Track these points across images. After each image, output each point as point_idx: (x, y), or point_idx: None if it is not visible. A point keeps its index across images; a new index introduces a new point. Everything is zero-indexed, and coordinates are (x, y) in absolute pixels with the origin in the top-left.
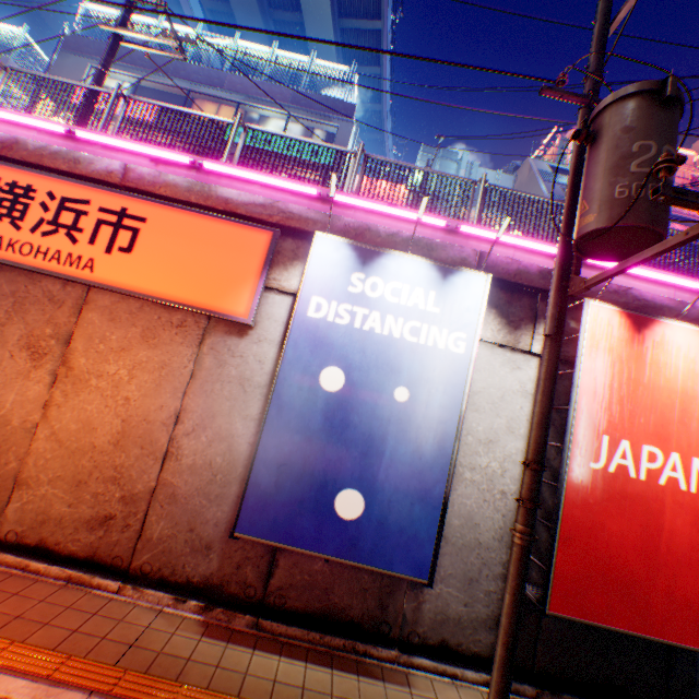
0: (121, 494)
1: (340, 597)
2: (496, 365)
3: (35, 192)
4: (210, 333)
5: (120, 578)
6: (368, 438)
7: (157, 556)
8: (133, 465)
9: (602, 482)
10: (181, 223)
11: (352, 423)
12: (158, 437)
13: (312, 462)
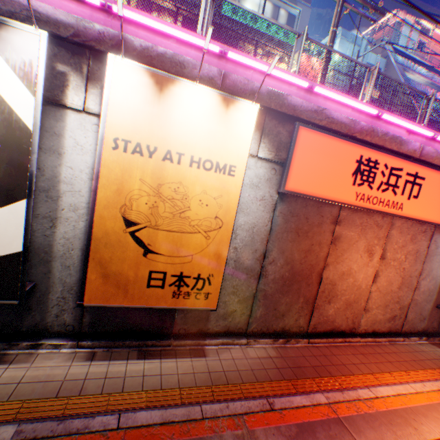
0: (398, 306)
1: None
2: None
3: (377, 164)
4: (433, 234)
5: (399, 336)
6: None
7: (408, 325)
8: (403, 295)
9: None
10: (436, 179)
11: None
12: (412, 282)
13: None
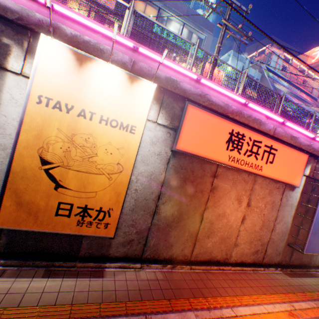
0: (260, 243)
1: (302, 259)
2: None
3: (244, 137)
4: (285, 190)
5: (261, 266)
6: None
7: (268, 258)
8: (263, 234)
9: None
10: (285, 151)
11: None
12: (270, 225)
13: None
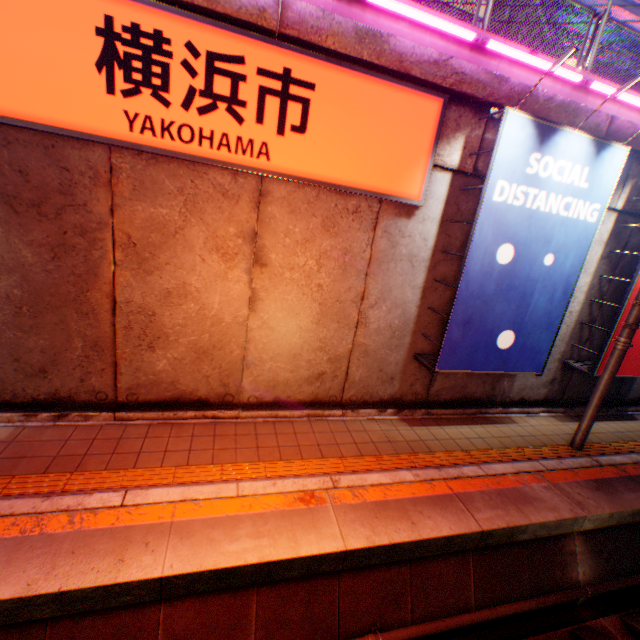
0: (327, 357)
1: (469, 389)
2: None
3: (166, 44)
4: (381, 217)
5: (338, 408)
6: (522, 295)
7: (359, 390)
8: (333, 337)
9: None
10: (351, 90)
11: (513, 286)
12: (349, 313)
13: (485, 318)
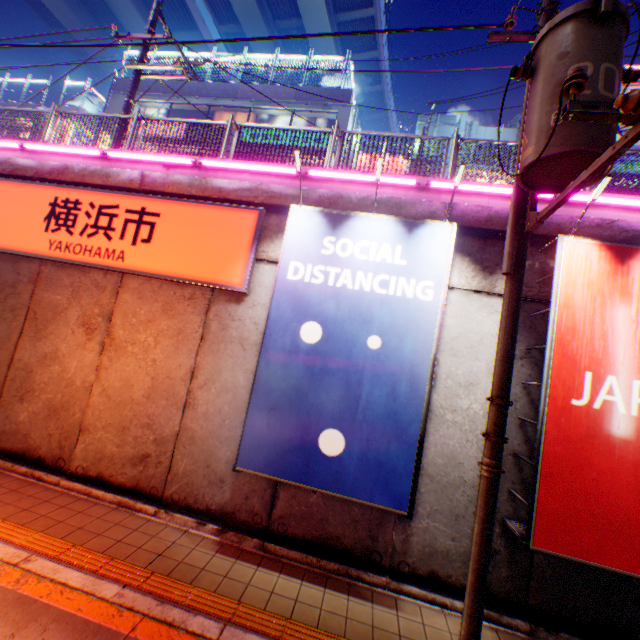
0: (154, 437)
1: (334, 527)
2: (472, 310)
3: (81, 205)
4: (214, 302)
5: (156, 504)
6: (345, 383)
7: (183, 487)
8: (162, 414)
9: (586, 419)
10: (186, 213)
11: (330, 370)
12: (179, 390)
13: (297, 406)
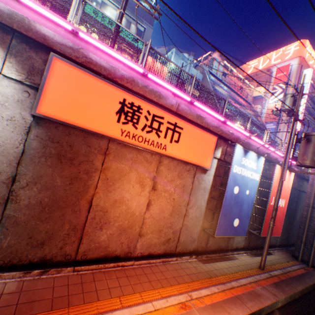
0: (172, 231)
1: (220, 243)
2: None
3: (141, 109)
4: (196, 173)
5: (174, 256)
6: (240, 205)
7: (182, 246)
8: (175, 221)
9: (271, 207)
10: (193, 131)
11: (238, 201)
12: (182, 210)
13: (230, 213)
